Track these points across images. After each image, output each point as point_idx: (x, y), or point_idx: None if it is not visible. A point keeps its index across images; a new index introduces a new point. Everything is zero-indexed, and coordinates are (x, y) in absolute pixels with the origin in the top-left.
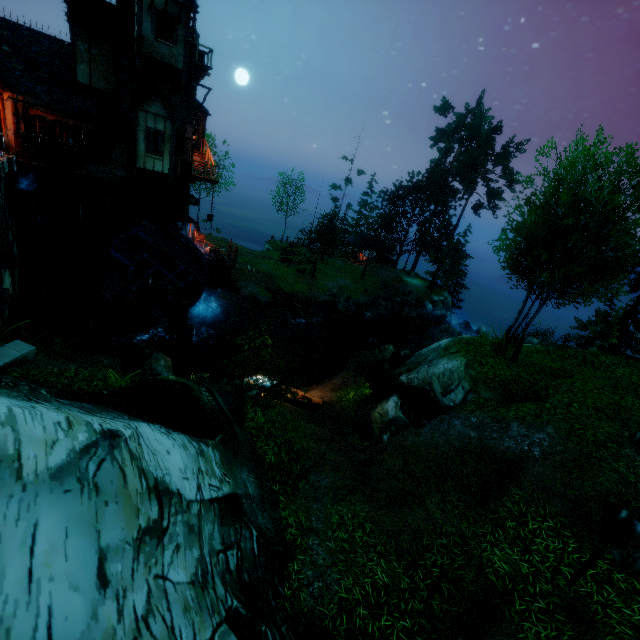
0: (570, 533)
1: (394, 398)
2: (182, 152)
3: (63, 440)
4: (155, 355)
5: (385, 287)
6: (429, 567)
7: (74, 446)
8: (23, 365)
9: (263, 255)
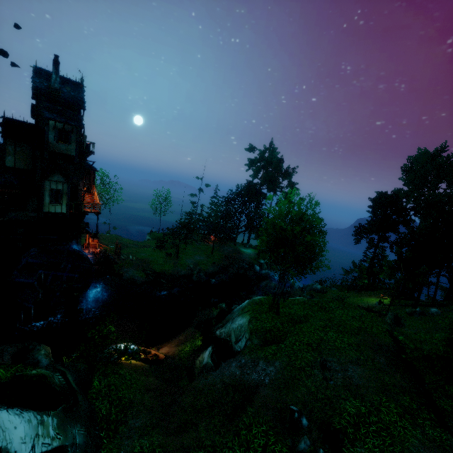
0: (273, 432)
1: (210, 348)
2: (77, 197)
3: None
4: (37, 348)
5: (227, 258)
6: None
7: None
8: None
9: (144, 244)
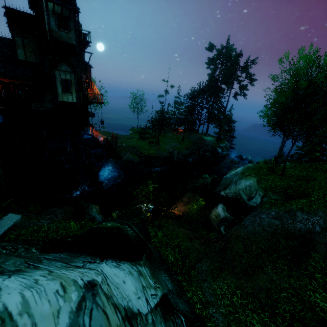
0: None
1: (220, 205)
2: (81, 89)
3: (63, 306)
4: (90, 206)
5: (195, 144)
6: (282, 313)
7: (71, 307)
8: (15, 228)
9: (129, 137)
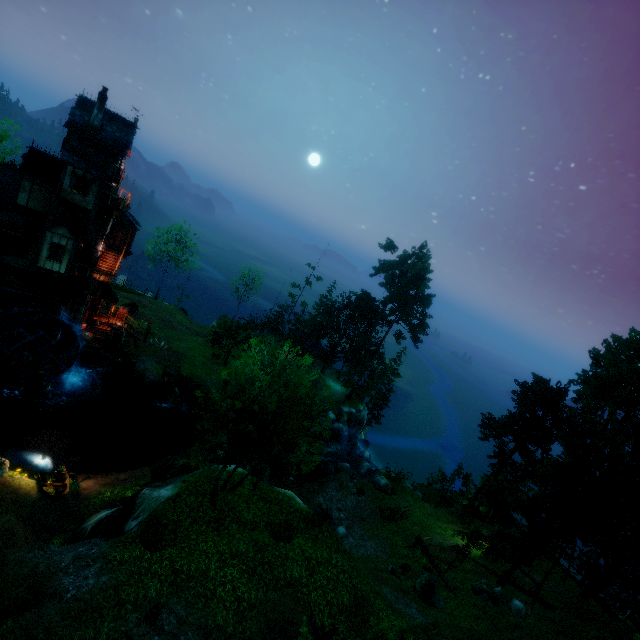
0: None
1: (114, 509)
2: (91, 257)
3: None
4: None
5: None
6: None
7: None
8: None
9: (200, 331)
